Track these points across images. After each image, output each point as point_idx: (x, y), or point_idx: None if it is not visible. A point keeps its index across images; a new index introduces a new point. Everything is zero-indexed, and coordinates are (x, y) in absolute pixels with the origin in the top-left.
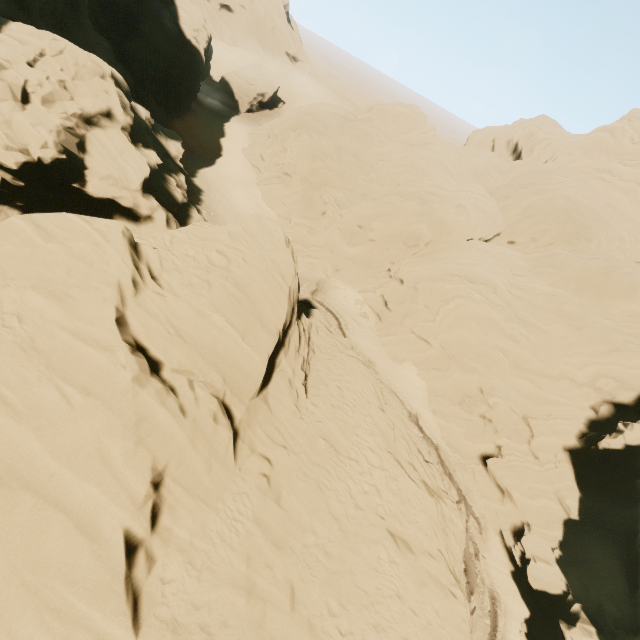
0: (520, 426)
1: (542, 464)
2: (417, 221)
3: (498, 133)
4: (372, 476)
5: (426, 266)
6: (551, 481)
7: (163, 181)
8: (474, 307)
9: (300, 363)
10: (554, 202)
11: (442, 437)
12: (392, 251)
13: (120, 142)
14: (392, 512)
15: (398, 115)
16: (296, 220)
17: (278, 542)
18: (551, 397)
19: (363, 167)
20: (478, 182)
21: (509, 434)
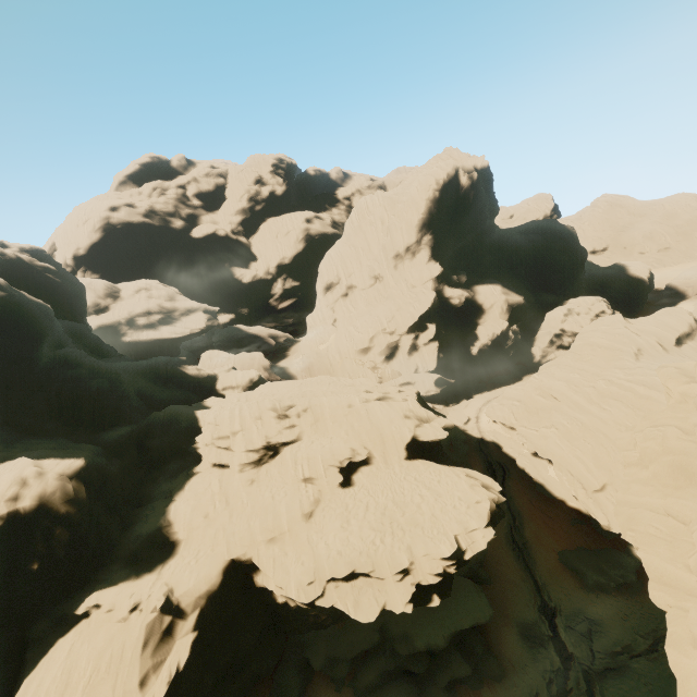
0: None
1: None
2: None
3: None
4: None
5: None
6: None
7: None
8: None
9: None
10: None
11: None
12: None
13: None
14: None
15: None
16: None
17: None
18: None
19: None
20: None
21: None
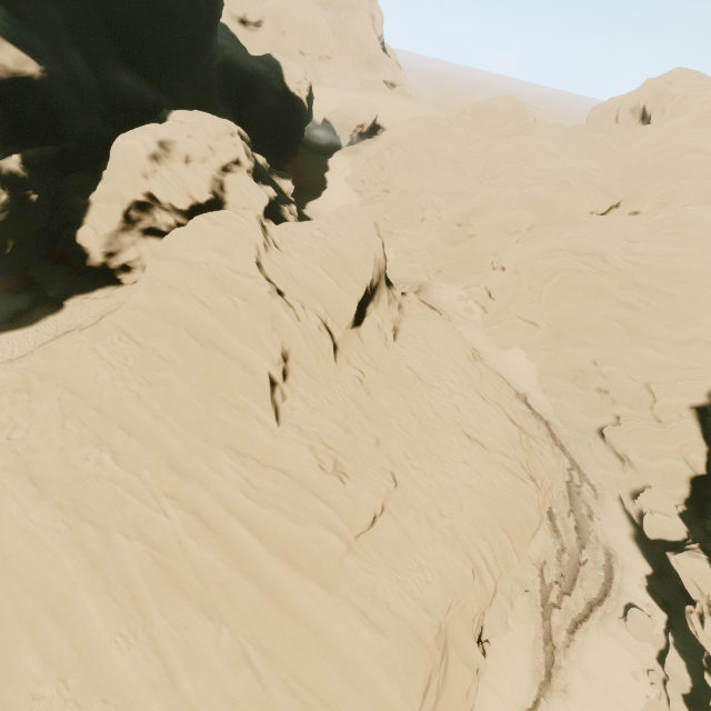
0: (641, 393)
1: (665, 426)
2: (515, 207)
3: (621, 102)
4: (452, 399)
5: (527, 248)
6: (674, 440)
7: (279, 209)
8: (579, 278)
9: (388, 317)
10: (682, 158)
11: (554, 414)
12: (493, 243)
13: (246, 181)
14: (469, 424)
15: (493, 110)
16: (397, 231)
17: (368, 415)
18: (681, 363)
19: (460, 168)
20: (593, 158)
21: (628, 402)
